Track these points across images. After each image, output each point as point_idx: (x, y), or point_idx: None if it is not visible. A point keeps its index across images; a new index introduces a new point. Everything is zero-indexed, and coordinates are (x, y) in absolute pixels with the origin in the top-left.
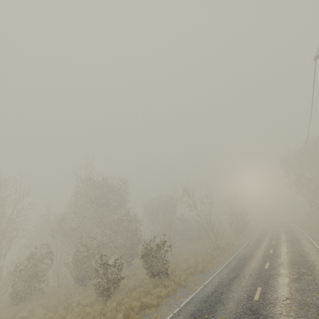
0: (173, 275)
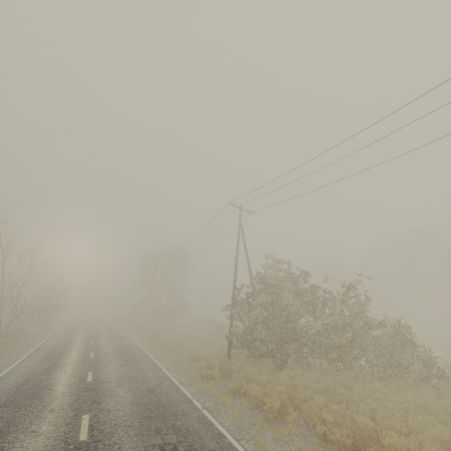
0: None
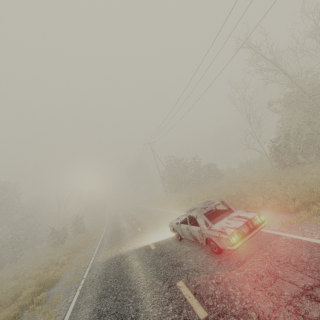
0: None
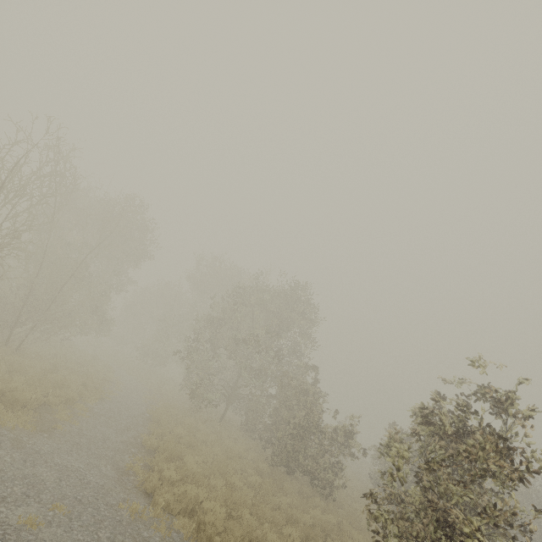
0: None
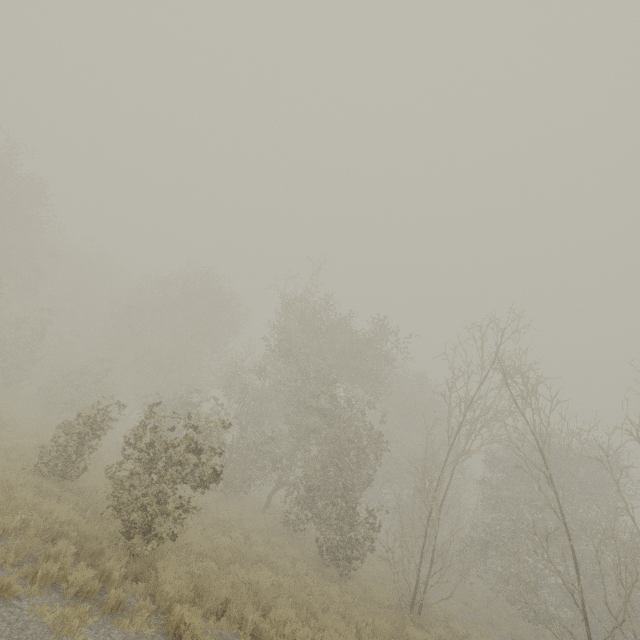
0: (199, 593)
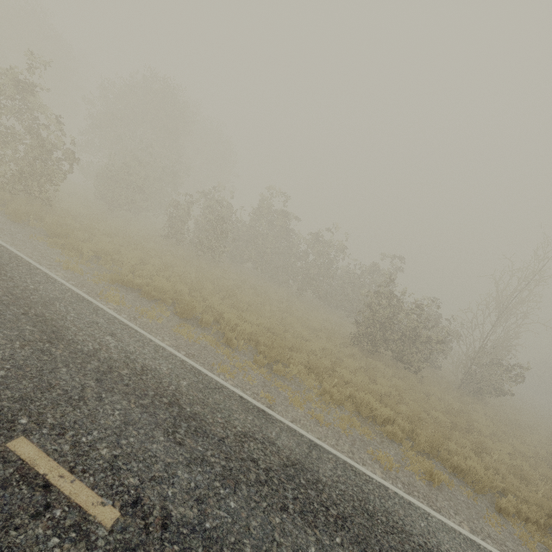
0: None
